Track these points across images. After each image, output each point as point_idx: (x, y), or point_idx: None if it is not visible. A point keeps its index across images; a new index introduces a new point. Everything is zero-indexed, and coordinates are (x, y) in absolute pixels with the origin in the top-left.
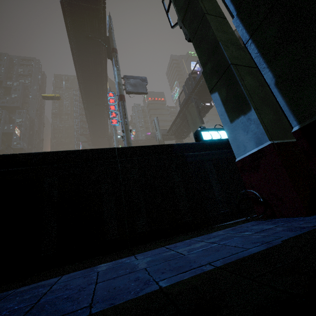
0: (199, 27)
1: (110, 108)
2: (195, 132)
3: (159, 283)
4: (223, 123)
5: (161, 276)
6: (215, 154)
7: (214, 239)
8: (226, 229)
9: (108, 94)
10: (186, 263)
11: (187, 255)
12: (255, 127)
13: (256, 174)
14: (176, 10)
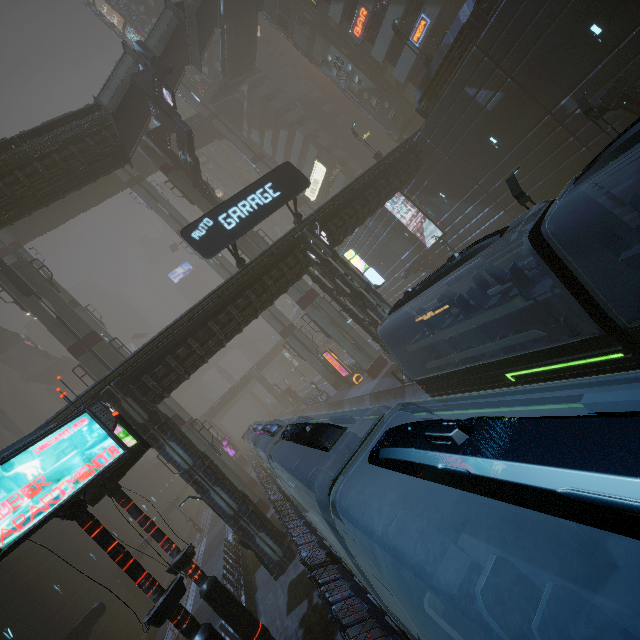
0: None
1: None
2: None
3: None
4: None
5: None
6: None
7: None
8: None
9: None
10: None
11: None
12: None
13: None
14: None
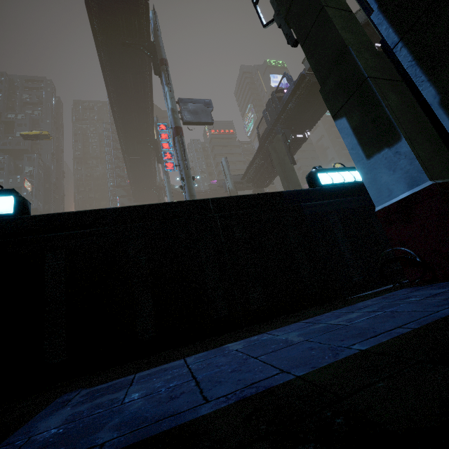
0: (314, 26)
1: (162, 146)
2: (309, 174)
3: (353, 347)
4: (354, 160)
5: (343, 343)
6: (339, 204)
7: (369, 309)
8: (374, 299)
9: (159, 126)
10: (363, 331)
11: (351, 324)
12: (407, 163)
13: (409, 226)
14: (272, 1)
